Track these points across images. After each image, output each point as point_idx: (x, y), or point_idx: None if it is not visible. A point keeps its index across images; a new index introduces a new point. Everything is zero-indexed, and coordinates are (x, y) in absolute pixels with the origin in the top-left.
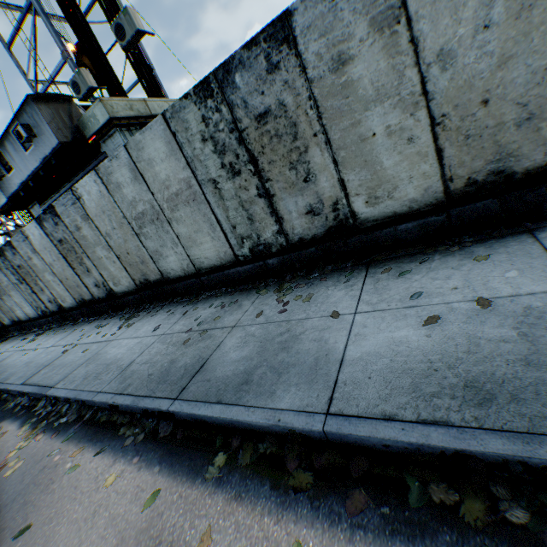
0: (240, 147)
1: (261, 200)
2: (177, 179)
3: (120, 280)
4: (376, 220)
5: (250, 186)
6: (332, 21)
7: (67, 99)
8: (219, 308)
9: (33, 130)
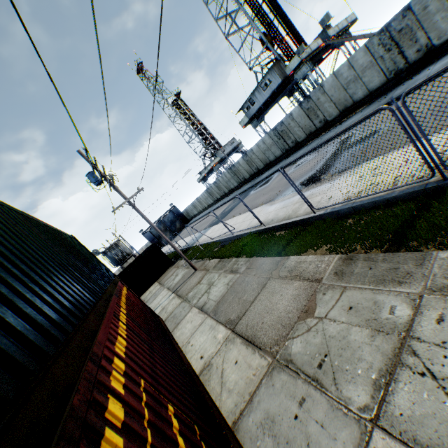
0: (391, 43)
1: (398, 56)
2: (366, 62)
3: (332, 114)
4: (440, 45)
5: (394, 53)
6: (421, 1)
7: (279, 62)
8: (384, 96)
9: (270, 80)
